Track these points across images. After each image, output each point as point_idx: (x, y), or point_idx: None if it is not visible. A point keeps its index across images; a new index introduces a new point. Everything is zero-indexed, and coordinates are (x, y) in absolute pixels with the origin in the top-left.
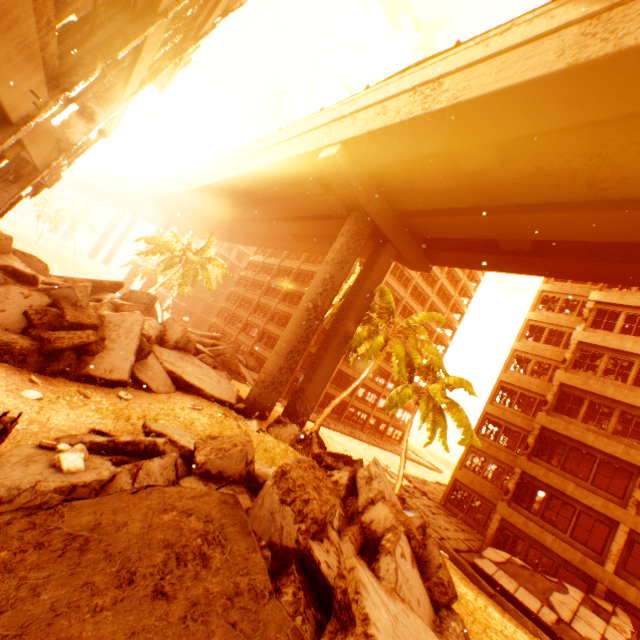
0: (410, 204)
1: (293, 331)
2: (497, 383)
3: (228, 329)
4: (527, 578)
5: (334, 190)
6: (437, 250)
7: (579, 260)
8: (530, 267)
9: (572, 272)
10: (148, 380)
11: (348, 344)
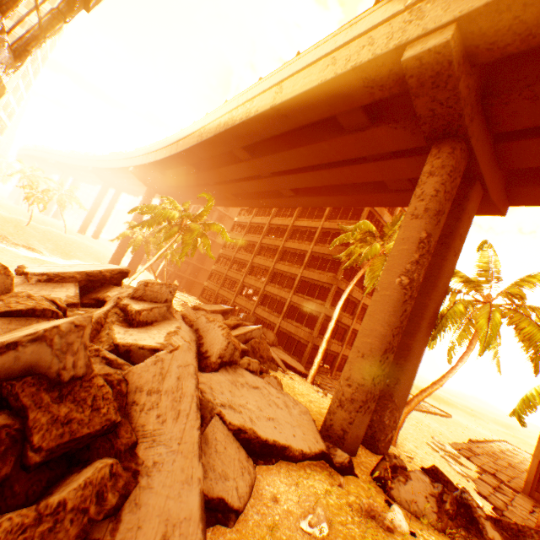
0: (537, 117)
1: (385, 321)
2: None
3: (223, 292)
4: None
5: (415, 110)
6: (532, 185)
7: None
8: None
9: None
10: (220, 486)
11: (439, 324)
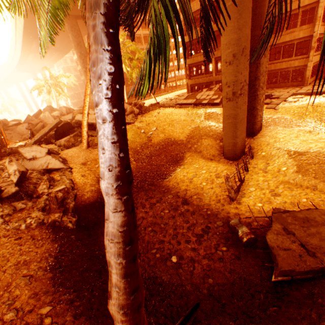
0: None
1: None
2: None
3: None
4: (192, 96)
5: None
6: None
7: None
8: None
9: None
10: None
11: None
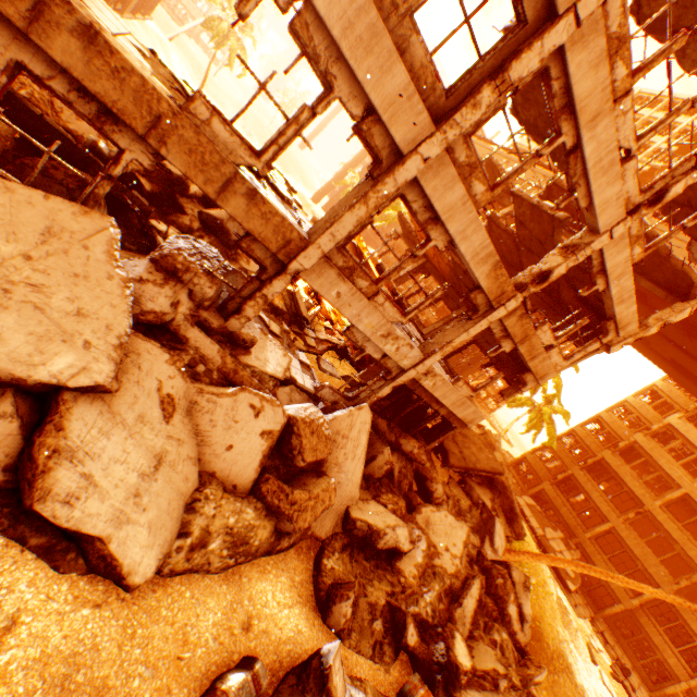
0: None
1: None
2: (595, 416)
3: None
4: (538, 516)
5: None
6: None
7: (692, 384)
8: (662, 367)
9: (686, 386)
10: None
11: None
